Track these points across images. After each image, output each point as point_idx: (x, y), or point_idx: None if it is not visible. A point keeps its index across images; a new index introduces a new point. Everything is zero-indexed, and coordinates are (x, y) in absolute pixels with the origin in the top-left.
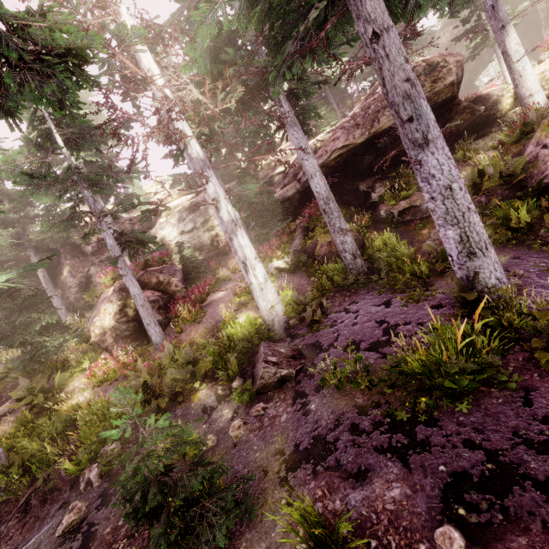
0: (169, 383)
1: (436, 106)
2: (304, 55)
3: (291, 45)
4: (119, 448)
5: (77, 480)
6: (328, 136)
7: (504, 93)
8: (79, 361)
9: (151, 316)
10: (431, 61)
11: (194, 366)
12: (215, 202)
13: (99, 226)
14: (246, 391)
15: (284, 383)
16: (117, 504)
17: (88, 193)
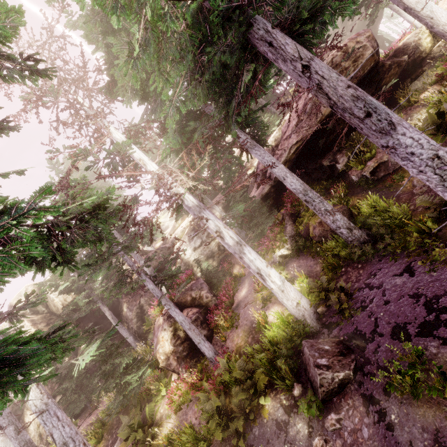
0: (237, 403)
1: (363, 77)
2: (248, 104)
3: (235, 100)
4: None
5: None
6: (279, 135)
7: (420, 36)
8: (158, 390)
9: (199, 335)
10: (344, 48)
11: (251, 379)
12: (218, 233)
13: (140, 277)
14: (312, 403)
15: (345, 386)
16: None
17: (126, 256)
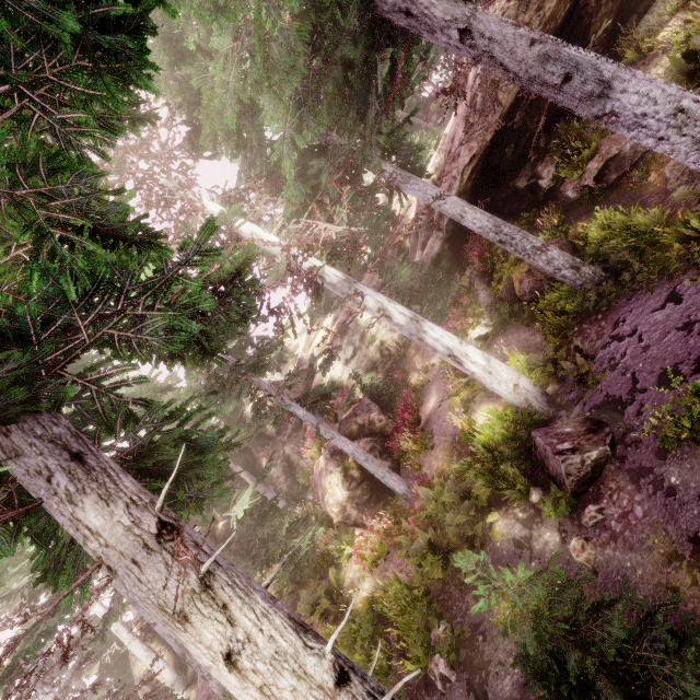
0: (454, 530)
1: (557, 31)
2: (391, 110)
3: (371, 111)
4: (449, 627)
5: (427, 681)
6: (440, 160)
7: None
8: (339, 549)
9: (381, 467)
10: None
11: (468, 499)
12: (382, 312)
13: (283, 403)
14: (559, 500)
15: (602, 468)
16: (533, 686)
17: (257, 378)
